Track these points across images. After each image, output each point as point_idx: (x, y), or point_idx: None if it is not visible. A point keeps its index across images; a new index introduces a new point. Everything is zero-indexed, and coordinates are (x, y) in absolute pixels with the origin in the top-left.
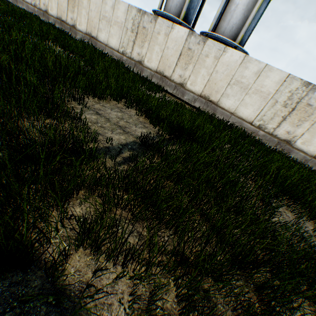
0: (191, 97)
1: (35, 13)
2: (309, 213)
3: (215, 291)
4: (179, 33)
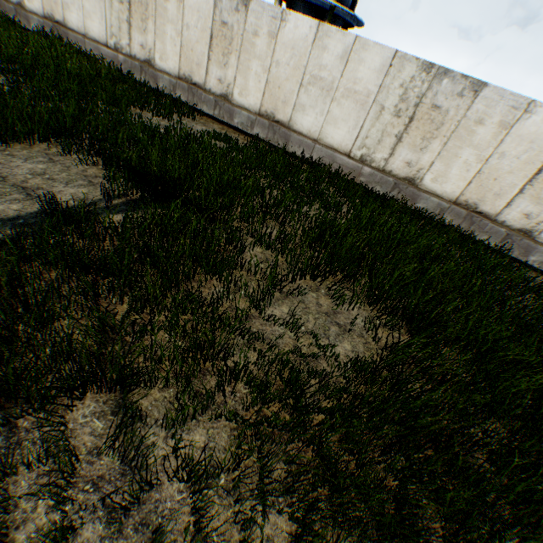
0: (245, 118)
1: None
2: (351, 297)
3: (34, 425)
4: None
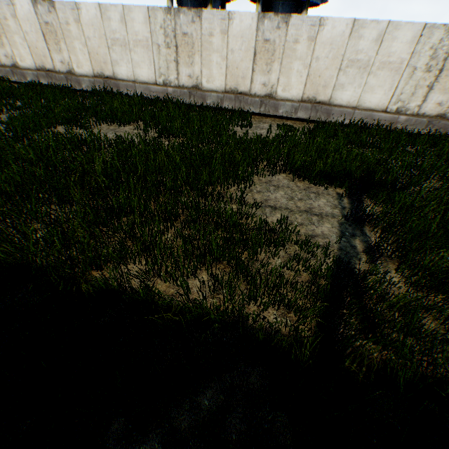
0: (289, 107)
1: None
2: None
3: None
4: (243, 23)
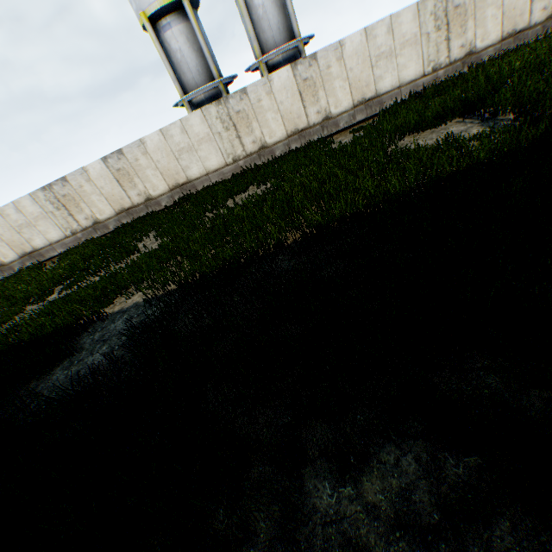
0: (346, 118)
1: (81, 240)
2: None
3: None
4: (281, 78)
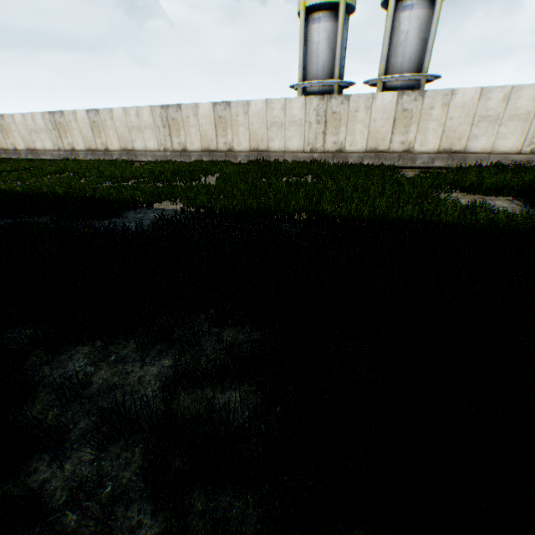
0: (425, 158)
1: (167, 158)
2: None
3: None
4: (384, 100)
